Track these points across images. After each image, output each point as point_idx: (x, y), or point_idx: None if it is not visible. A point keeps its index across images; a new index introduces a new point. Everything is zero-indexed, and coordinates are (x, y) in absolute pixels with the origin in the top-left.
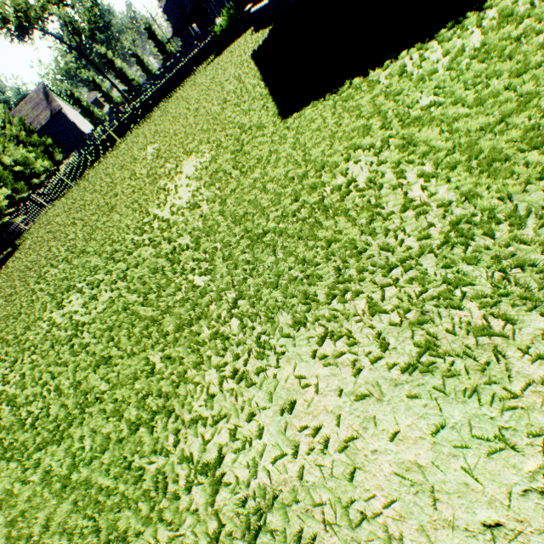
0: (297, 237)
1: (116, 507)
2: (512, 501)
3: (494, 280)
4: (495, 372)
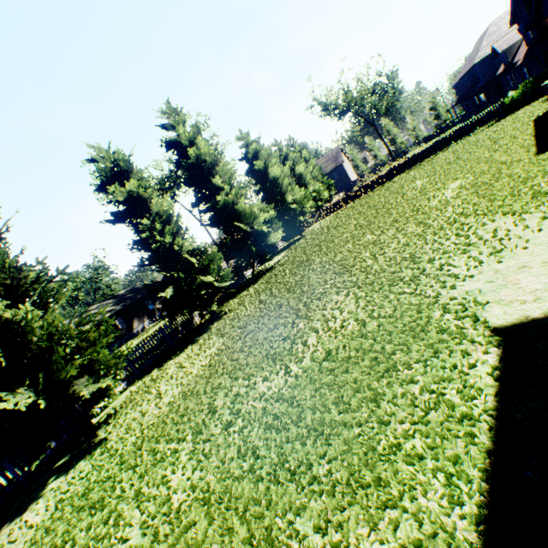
0: (517, 195)
1: (411, 256)
2: None
3: None
4: None
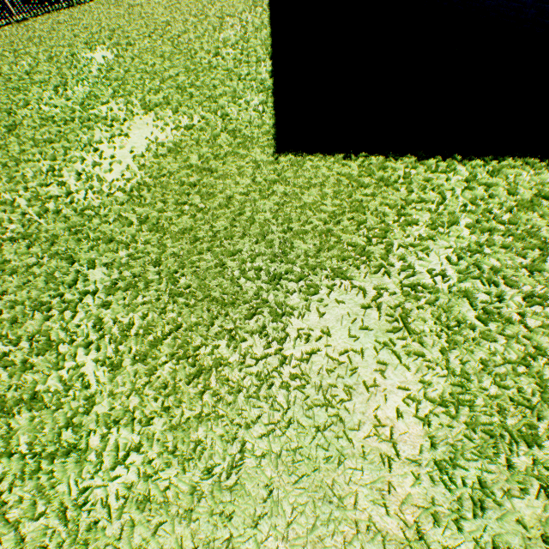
0: (238, 389)
1: None
2: None
3: None
4: None
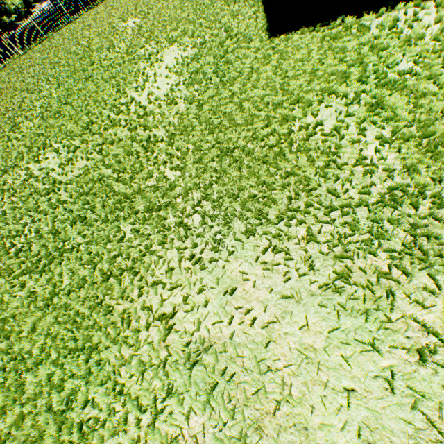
0: (262, 161)
1: (90, 328)
2: (366, 379)
3: (406, 241)
4: (382, 303)
